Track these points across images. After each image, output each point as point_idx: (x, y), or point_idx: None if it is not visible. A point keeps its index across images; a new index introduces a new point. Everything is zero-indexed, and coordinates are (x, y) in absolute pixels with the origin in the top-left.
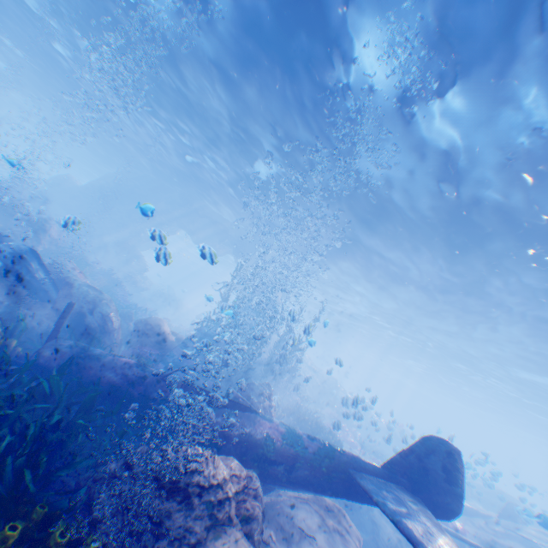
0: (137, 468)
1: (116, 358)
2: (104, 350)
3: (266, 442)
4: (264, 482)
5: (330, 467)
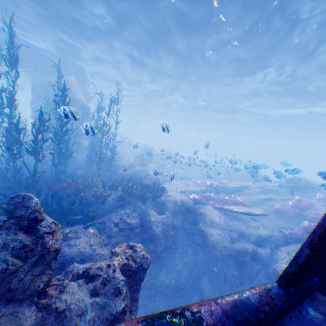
0: None
1: None
2: None
3: None
4: None
5: None
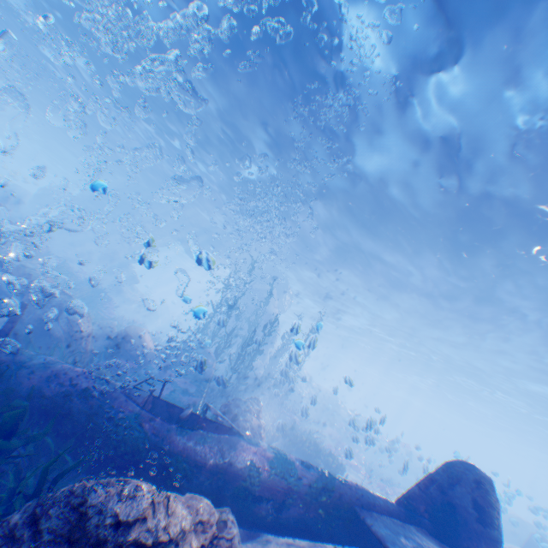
0: (43, 524)
1: (69, 368)
2: (56, 359)
3: (250, 472)
4: (247, 526)
5: (331, 504)
